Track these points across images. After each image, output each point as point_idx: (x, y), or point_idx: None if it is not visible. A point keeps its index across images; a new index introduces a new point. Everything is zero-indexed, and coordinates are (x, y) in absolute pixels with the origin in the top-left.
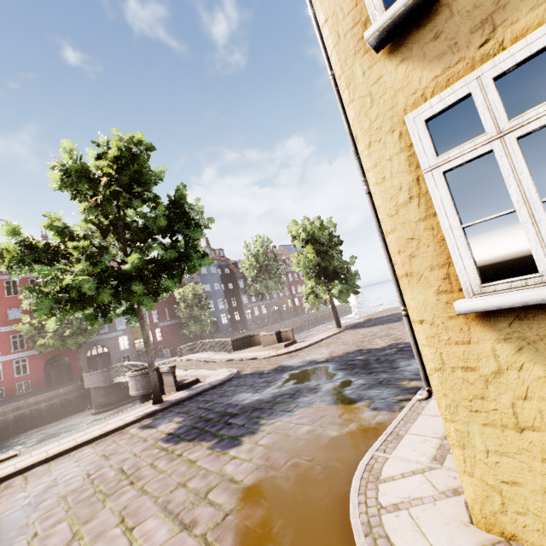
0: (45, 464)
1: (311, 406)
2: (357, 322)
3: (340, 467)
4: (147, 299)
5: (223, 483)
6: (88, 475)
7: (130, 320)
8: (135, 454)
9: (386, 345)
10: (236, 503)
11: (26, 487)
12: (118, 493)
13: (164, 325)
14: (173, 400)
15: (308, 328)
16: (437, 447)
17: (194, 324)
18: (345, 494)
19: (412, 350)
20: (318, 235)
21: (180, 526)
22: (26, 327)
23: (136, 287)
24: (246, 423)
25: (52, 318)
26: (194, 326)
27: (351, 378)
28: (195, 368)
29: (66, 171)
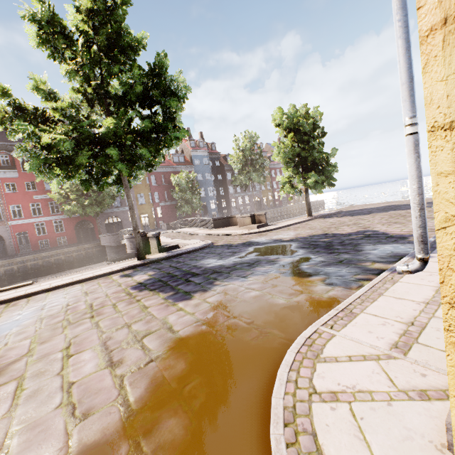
0: (46, 293)
1: (266, 275)
2: (327, 213)
3: (278, 336)
4: (121, 164)
5: (162, 330)
6: (66, 305)
7: (119, 189)
8: (107, 294)
9: (352, 231)
10: (164, 352)
11: (24, 307)
12: (78, 323)
13: (163, 205)
14: (153, 259)
15: (283, 219)
16: (400, 333)
17: (186, 206)
18: (276, 365)
19: (380, 237)
20: (302, 124)
21: (107, 363)
22: (56, 195)
23: (110, 151)
24: (203, 282)
25: (53, 181)
26: (186, 207)
27: (311, 255)
28: (181, 239)
29: (39, 23)
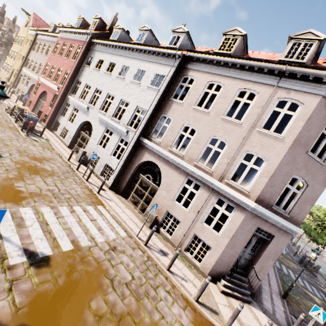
0: None
1: None
2: None
3: None
4: None
5: None
6: None
7: None
8: None
9: None
10: None
11: None
12: None
13: None
14: None
15: None
16: None
17: None
18: None
19: None
20: None
21: None
22: None
23: None
24: None
25: None
26: None
27: None
28: None
29: None
